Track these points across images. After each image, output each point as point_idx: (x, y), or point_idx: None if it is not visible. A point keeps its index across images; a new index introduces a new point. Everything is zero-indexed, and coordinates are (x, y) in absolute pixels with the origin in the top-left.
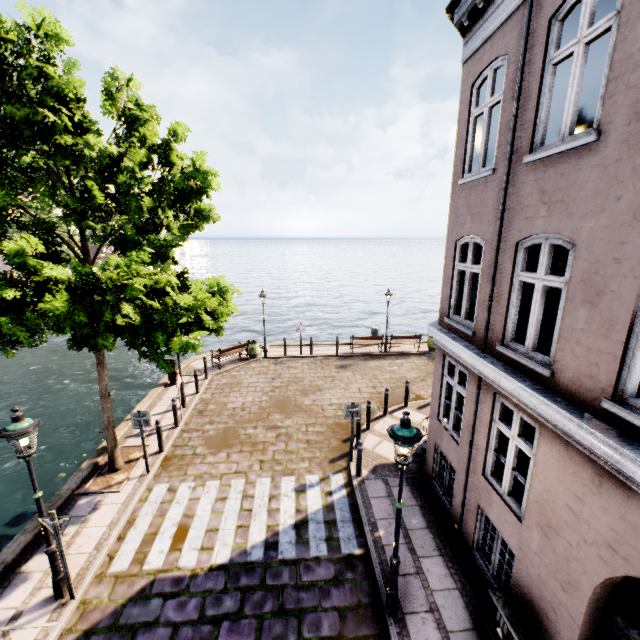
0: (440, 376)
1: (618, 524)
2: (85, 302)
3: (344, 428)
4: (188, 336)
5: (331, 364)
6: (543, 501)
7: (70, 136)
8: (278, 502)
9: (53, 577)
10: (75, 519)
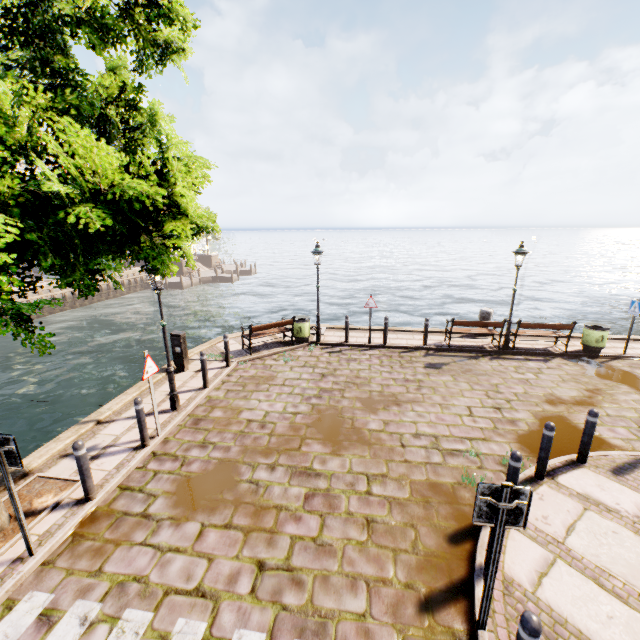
0: None
1: None
2: None
3: (448, 499)
4: None
5: (415, 360)
6: None
7: None
8: None
9: None
10: None
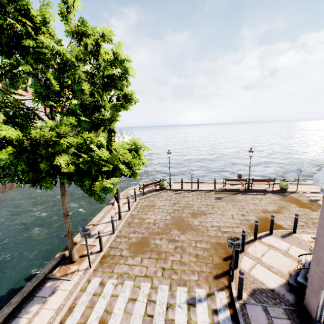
0: None
1: None
2: (27, 155)
3: (223, 247)
4: (108, 180)
5: (211, 196)
6: None
7: (34, 42)
8: (173, 312)
9: None
10: (40, 299)
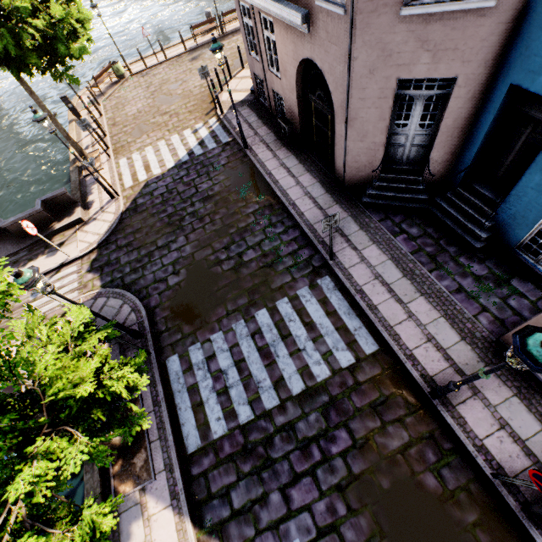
0: (241, 20)
1: (292, 47)
2: (5, 30)
3: (208, 97)
4: (76, 44)
5: (185, 61)
6: (281, 60)
7: None
8: (186, 141)
9: (105, 190)
10: (92, 184)
